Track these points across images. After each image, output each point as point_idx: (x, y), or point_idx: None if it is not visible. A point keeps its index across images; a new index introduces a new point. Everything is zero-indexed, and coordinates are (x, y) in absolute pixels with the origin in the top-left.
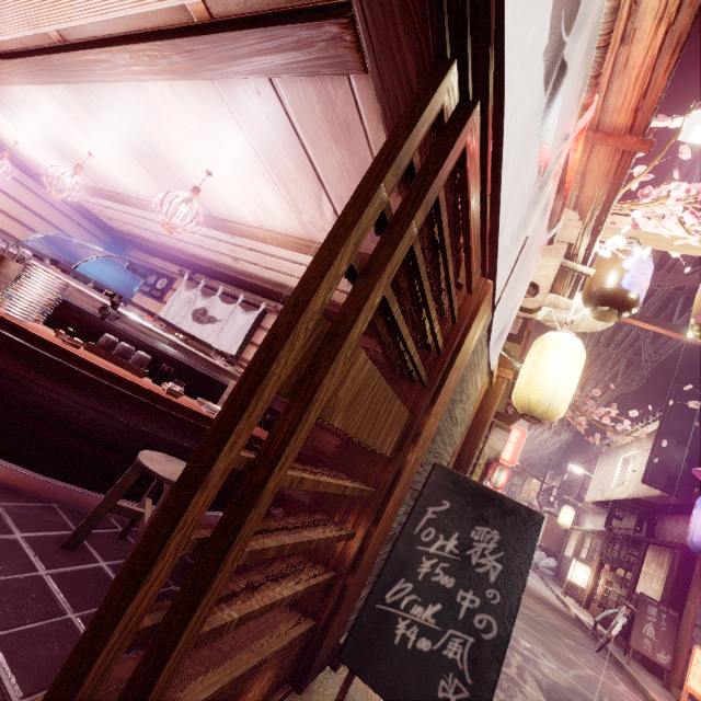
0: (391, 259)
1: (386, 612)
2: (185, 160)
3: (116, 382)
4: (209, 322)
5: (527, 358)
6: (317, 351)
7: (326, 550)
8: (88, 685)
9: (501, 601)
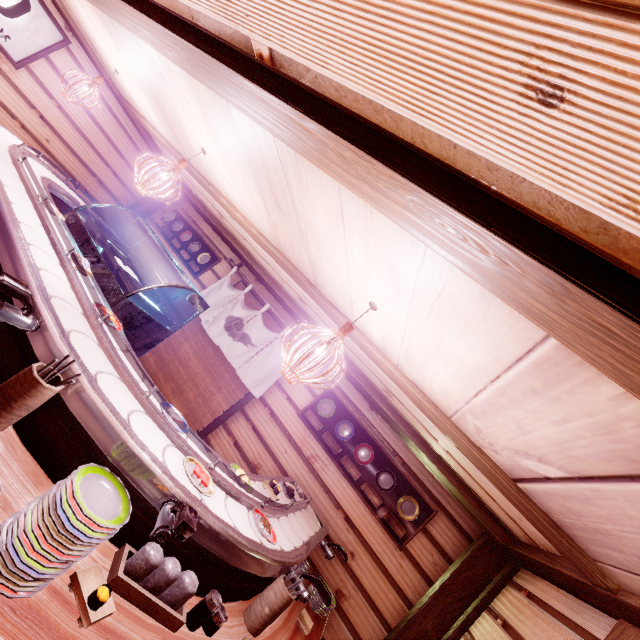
0: None
1: None
2: (341, 261)
3: None
4: (242, 340)
5: None
6: None
7: None
8: None
9: None
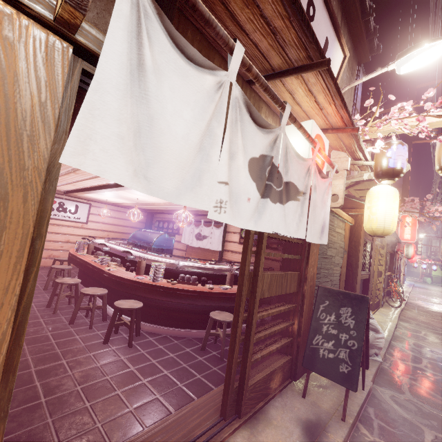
0: (262, 248)
1: (314, 348)
2: None
3: (193, 293)
4: (204, 238)
5: (365, 205)
6: (252, 281)
7: (286, 331)
8: (232, 374)
9: (356, 334)
